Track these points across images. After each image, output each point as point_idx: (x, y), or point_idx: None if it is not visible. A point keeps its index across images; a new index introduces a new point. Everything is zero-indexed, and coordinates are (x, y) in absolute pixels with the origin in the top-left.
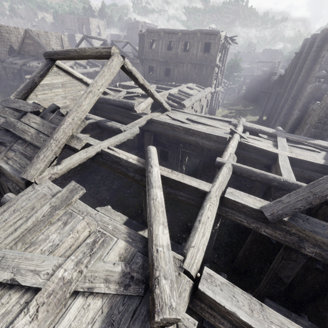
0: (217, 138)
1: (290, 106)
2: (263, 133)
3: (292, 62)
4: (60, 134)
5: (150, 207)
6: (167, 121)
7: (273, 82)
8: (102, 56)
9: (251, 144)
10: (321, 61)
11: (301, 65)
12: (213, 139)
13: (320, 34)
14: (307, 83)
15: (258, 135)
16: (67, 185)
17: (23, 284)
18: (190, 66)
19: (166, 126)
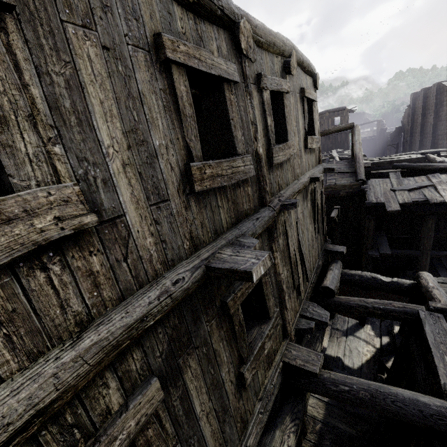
0: (417, 159)
1: (433, 144)
2: (443, 152)
3: (407, 113)
4: (361, 161)
5: (442, 165)
6: (371, 162)
7: (389, 136)
8: (345, 129)
9: (445, 154)
10: (446, 103)
11: (422, 113)
12: (414, 161)
13: (433, 87)
14: (442, 121)
15: (441, 153)
16: (389, 174)
17: (425, 185)
18: (324, 138)
19: (371, 166)
